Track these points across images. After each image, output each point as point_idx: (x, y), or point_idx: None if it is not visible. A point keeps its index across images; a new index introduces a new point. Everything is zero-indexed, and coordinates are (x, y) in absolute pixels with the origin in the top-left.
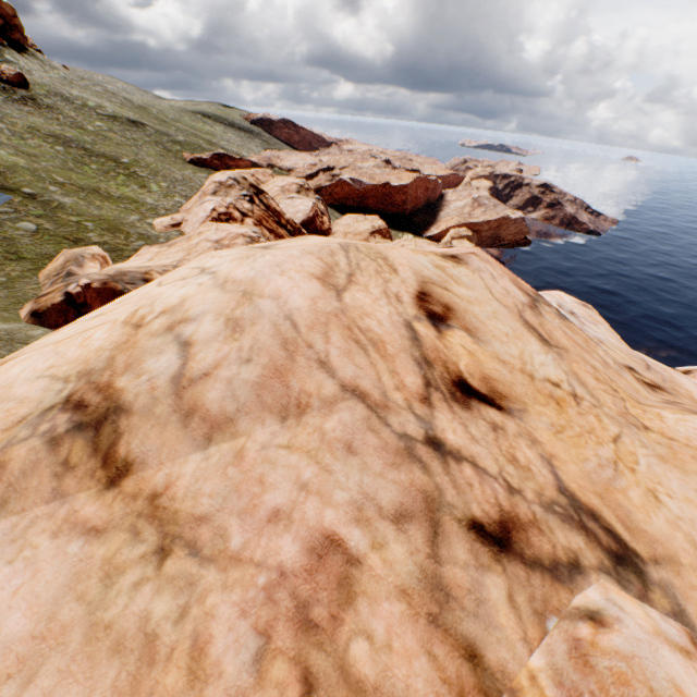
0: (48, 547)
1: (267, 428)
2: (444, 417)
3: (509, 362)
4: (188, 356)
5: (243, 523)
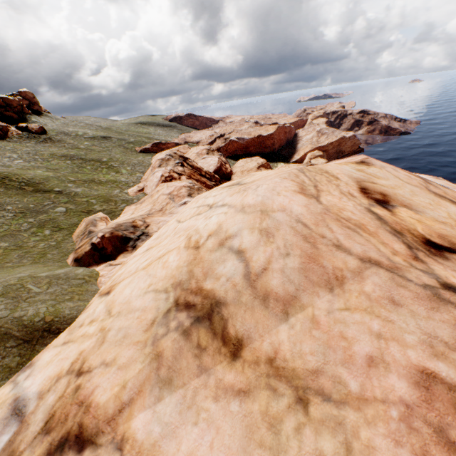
0: (215, 409)
1: (322, 298)
2: (438, 268)
3: (445, 222)
4: (246, 259)
5: (349, 370)
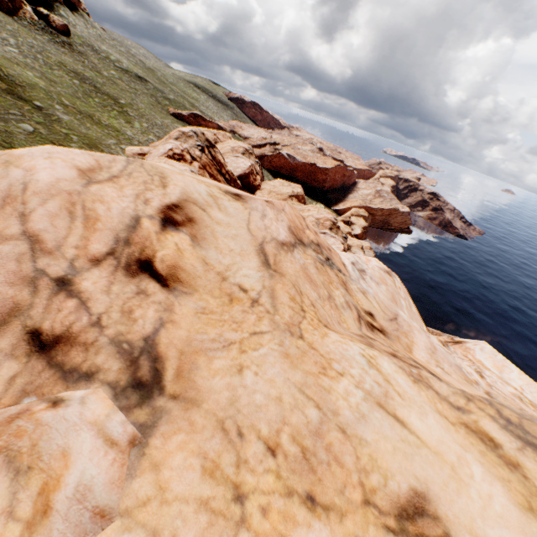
0: None
1: None
2: (99, 274)
3: (213, 265)
4: None
5: None
